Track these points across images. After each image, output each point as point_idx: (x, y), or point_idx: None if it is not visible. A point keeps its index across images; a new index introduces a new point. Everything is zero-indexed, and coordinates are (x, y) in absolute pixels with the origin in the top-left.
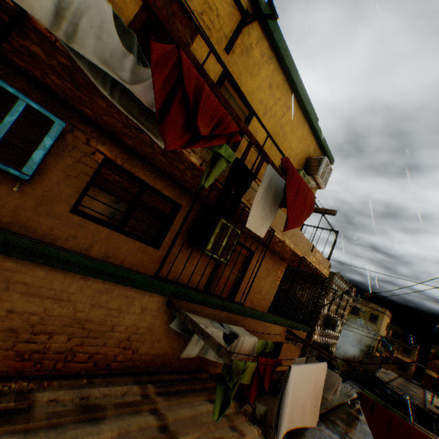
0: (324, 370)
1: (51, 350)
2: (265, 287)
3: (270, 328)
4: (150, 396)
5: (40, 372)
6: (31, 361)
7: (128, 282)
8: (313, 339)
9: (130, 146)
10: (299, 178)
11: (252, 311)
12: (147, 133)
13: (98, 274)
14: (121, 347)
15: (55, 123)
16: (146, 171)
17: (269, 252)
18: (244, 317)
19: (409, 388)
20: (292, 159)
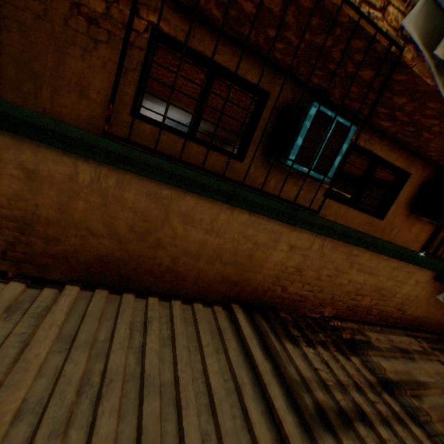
0: None
1: (361, 305)
2: None
3: None
4: (425, 349)
5: (353, 318)
6: (351, 311)
7: (413, 261)
8: None
9: (380, 126)
10: None
11: None
12: (440, 118)
13: (397, 256)
14: (395, 308)
15: (350, 130)
16: (382, 146)
17: None
18: None
19: None
20: None
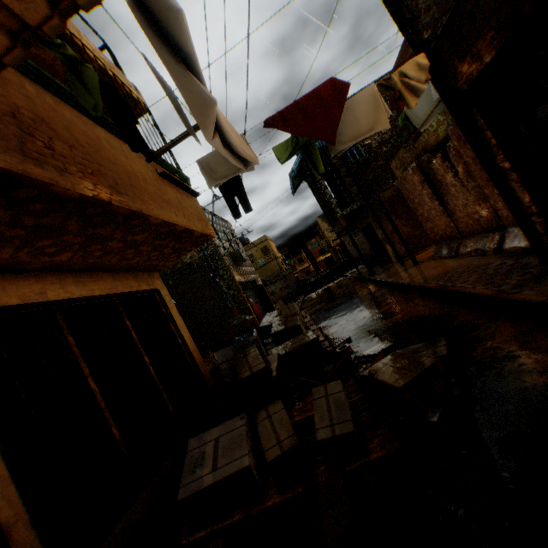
0: None
1: None
2: None
3: (102, 133)
4: None
5: None
6: None
7: None
8: (237, 281)
9: None
10: None
11: None
12: None
13: None
14: None
15: None
16: None
17: None
18: None
19: None
20: None
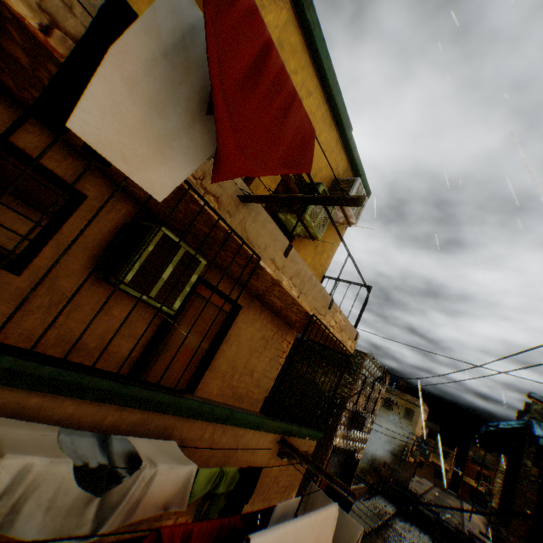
0: (333, 520)
1: None
2: (260, 367)
3: (248, 436)
4: None
5: None
6: None
7: None
8: (334, 444)
9: None
10: (263, 34)
11: (203, 406)
12: None
13: None
14: None
15: None
16: None
17: (269, 312)
18: (187, 418)
19: (446, 501)
20: (312, 174)
